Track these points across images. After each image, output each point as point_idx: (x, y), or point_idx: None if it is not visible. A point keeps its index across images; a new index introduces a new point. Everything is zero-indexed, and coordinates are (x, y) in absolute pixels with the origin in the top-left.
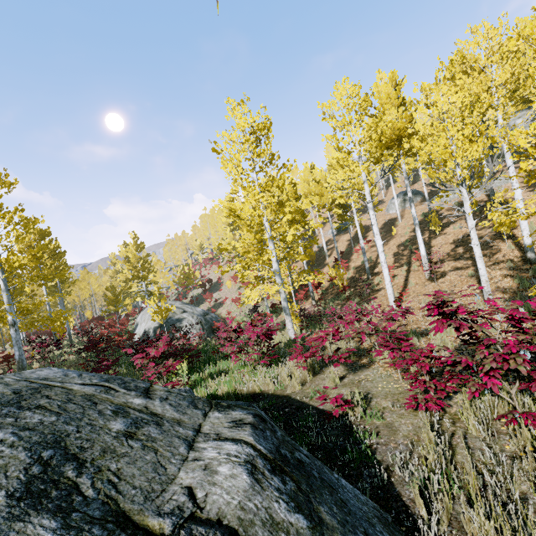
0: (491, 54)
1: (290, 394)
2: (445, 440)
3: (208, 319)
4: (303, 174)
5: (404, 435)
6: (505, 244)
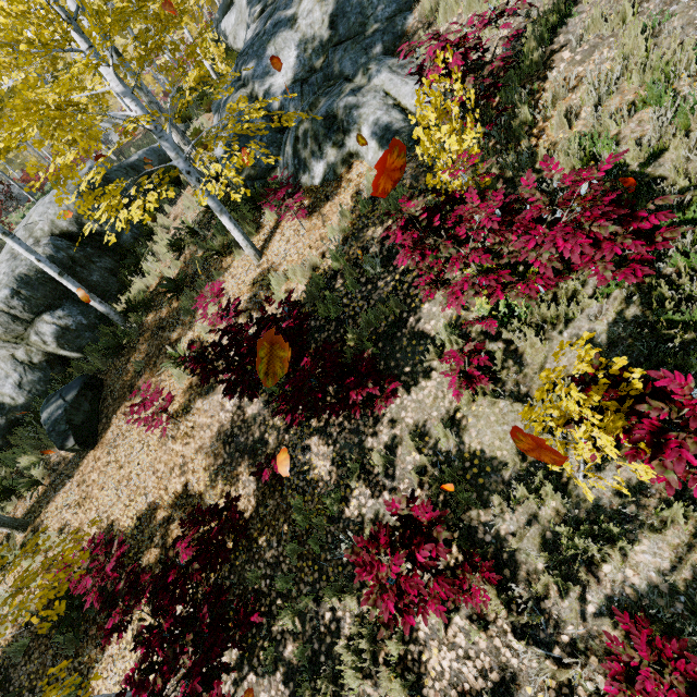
0: None
1: None
2: None
3: None
4: None
5: None
6: None
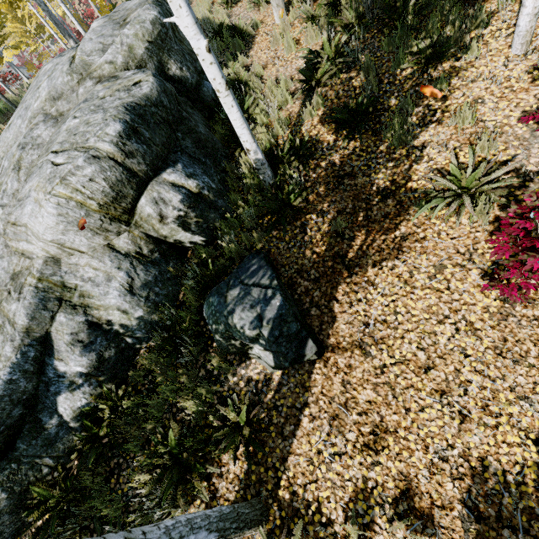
0: None
1: None
2: None
3: None
4: None
5: None
6: None
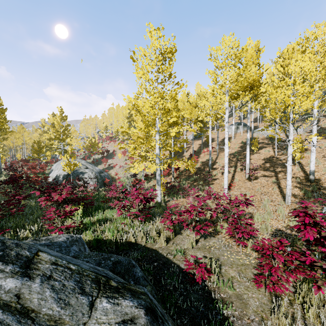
0: (323, 45)
1: (157, 248)
2: (289, 322)
3: (102, 176)
4: (182, 96)
5: (253, 310)
6: (295, 167)
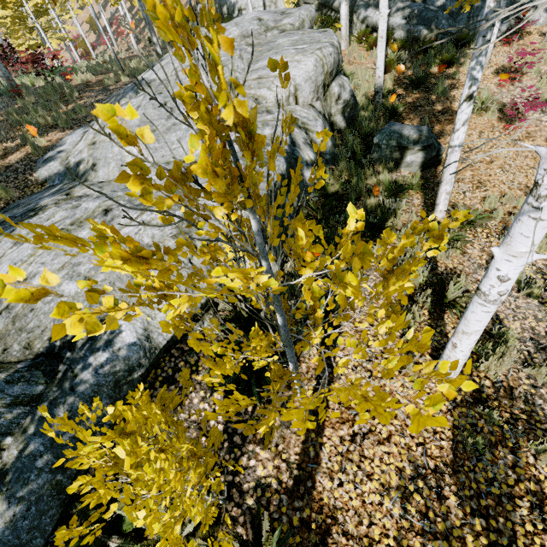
0: None
1: None
2: None
3: None
4: None
5: None
6: None
